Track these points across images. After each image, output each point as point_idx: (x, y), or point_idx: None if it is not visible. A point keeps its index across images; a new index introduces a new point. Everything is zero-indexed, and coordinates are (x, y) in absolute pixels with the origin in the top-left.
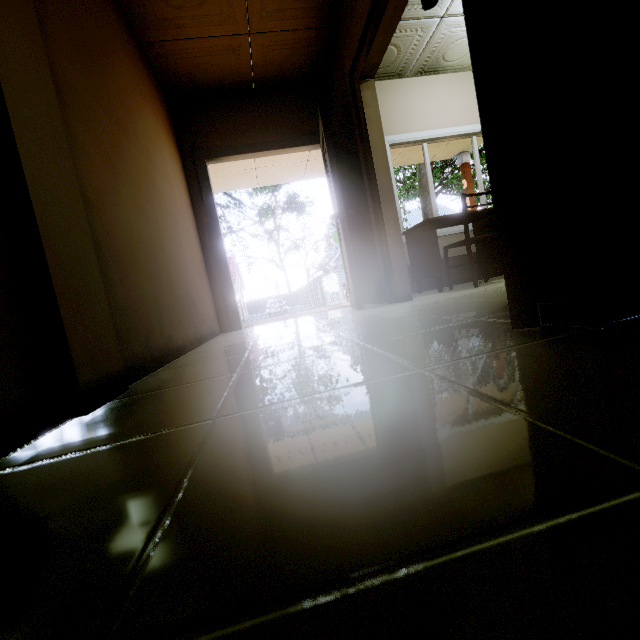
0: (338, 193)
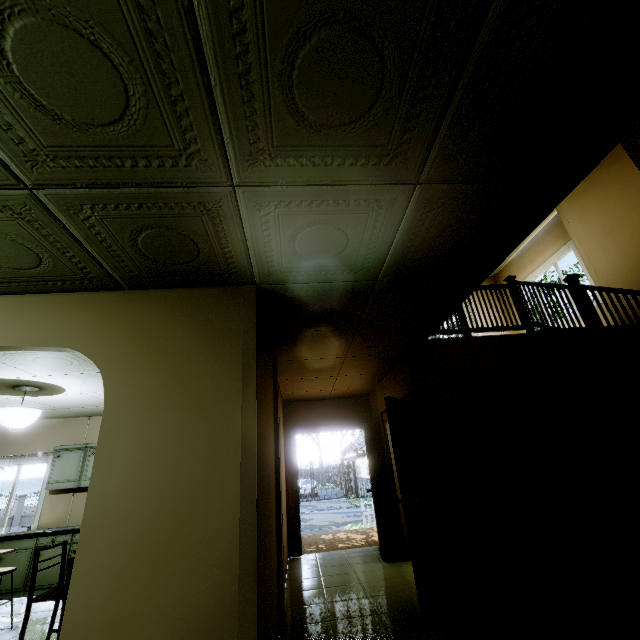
0: (372, 477)
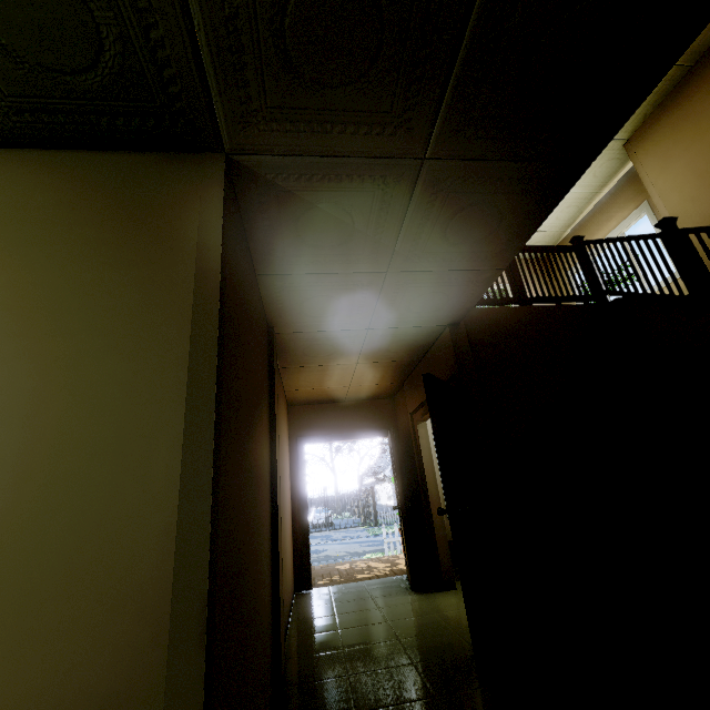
0: (400, 491)
